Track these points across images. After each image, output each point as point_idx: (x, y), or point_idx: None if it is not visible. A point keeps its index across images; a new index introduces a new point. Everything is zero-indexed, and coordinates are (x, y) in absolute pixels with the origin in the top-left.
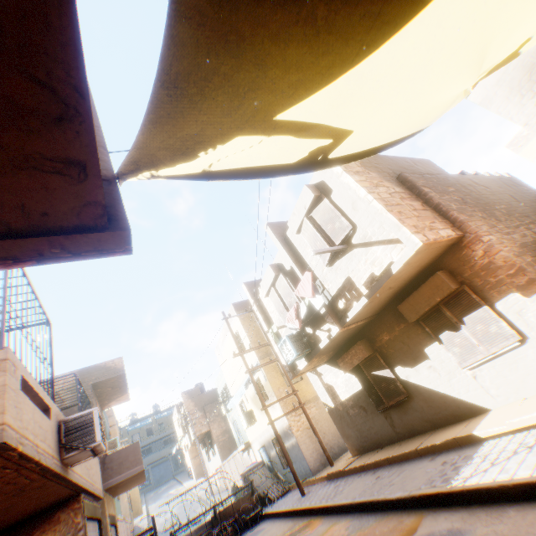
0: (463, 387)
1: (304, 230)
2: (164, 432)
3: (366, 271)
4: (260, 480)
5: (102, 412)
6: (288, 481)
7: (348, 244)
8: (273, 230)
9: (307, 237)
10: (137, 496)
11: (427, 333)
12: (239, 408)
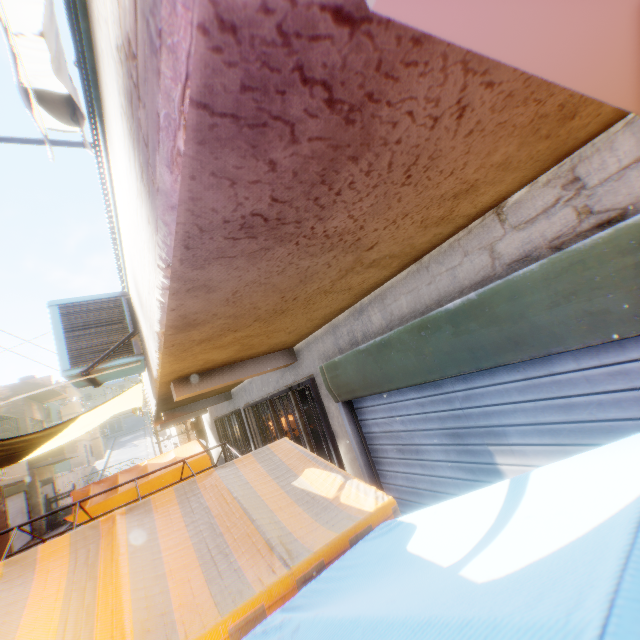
0: None
1: None
2: None
3: None
4: None
5: (43, 406)
6: None
7: None
8: None
9: None
10: (100, 446)
11: None
12: None
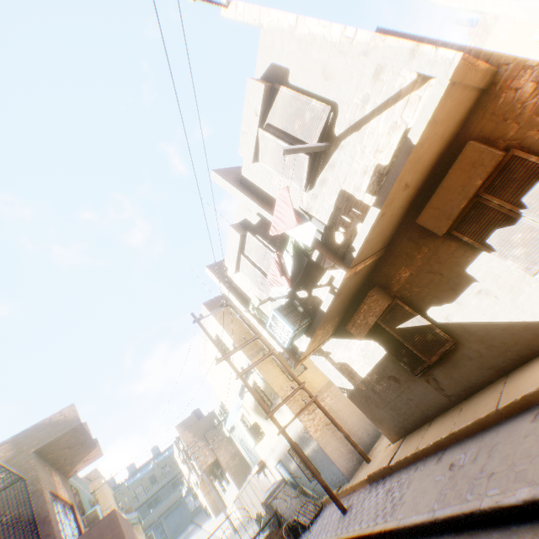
0: (538, 302)
1: (263, 152)
2: (170, 474)
3: (367, 168)
4: (285, 504)
5: (67, 481)
6: (319, 494)
7: (331, 141)
8: (223, 176)
9: (270, 160)
10: None
11: (465, 245)
12: (241, 424)
